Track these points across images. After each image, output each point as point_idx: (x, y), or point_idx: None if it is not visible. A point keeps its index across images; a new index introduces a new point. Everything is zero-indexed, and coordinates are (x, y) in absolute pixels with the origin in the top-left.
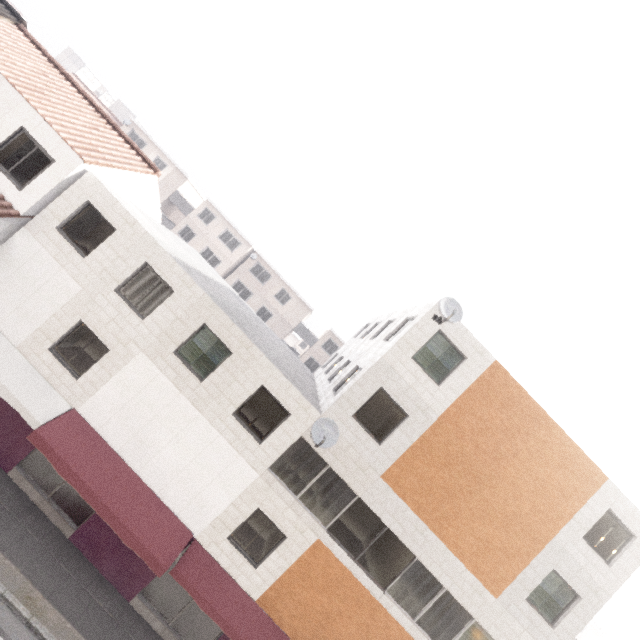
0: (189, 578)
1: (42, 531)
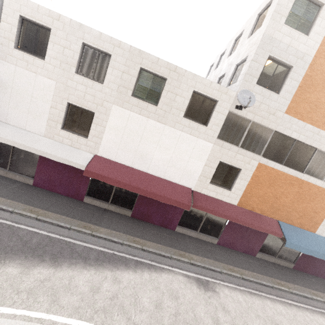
0: (202, 206)
1: (117, 217)
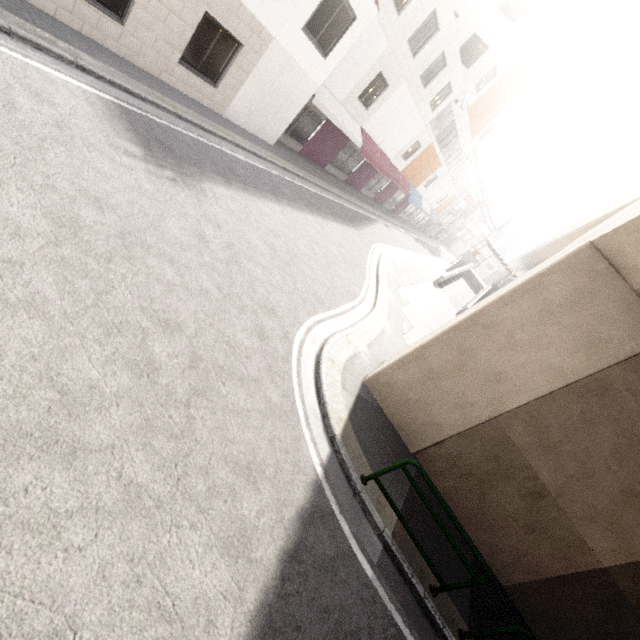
0: (393, 176)
1: (343, 184)
